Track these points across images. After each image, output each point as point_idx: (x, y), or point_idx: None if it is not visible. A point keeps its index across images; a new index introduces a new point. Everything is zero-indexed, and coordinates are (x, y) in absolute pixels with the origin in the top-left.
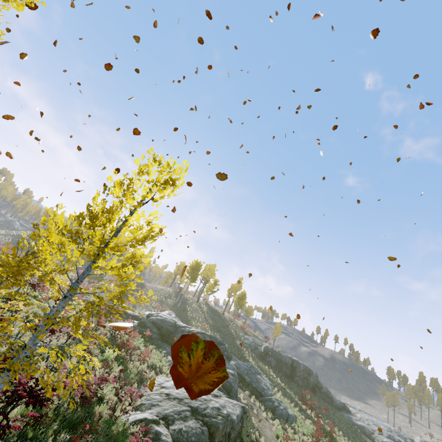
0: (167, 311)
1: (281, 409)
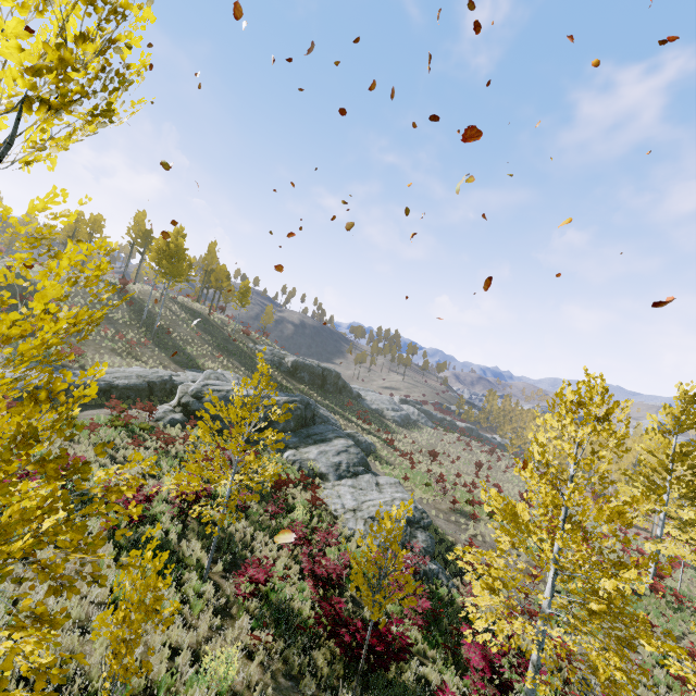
0: (208, 372)
1: (364, 442)
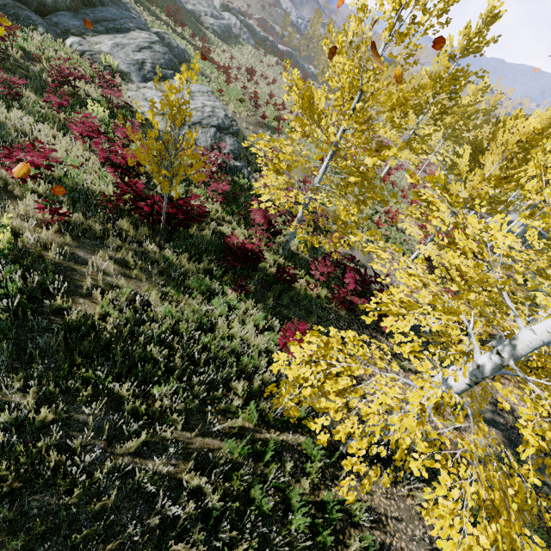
0: None
1: (176, 47)
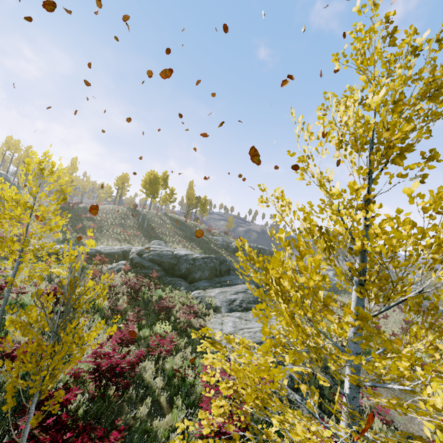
0: (154, 241)
1: None
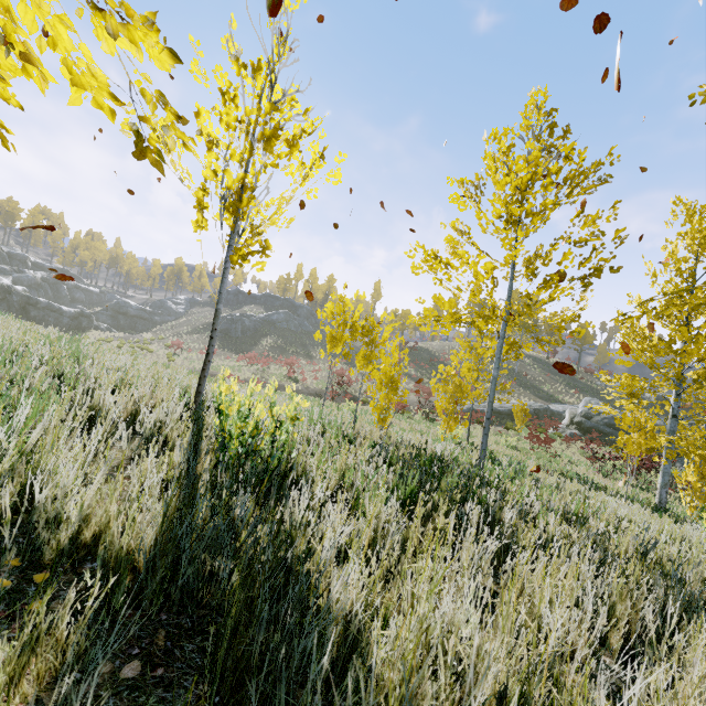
0: (587, 399)
1: None
